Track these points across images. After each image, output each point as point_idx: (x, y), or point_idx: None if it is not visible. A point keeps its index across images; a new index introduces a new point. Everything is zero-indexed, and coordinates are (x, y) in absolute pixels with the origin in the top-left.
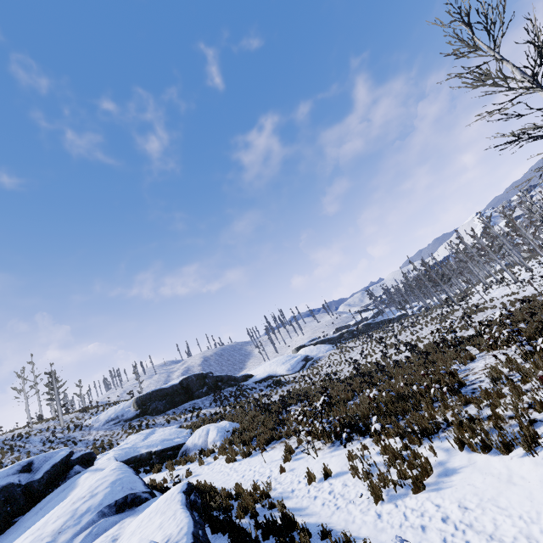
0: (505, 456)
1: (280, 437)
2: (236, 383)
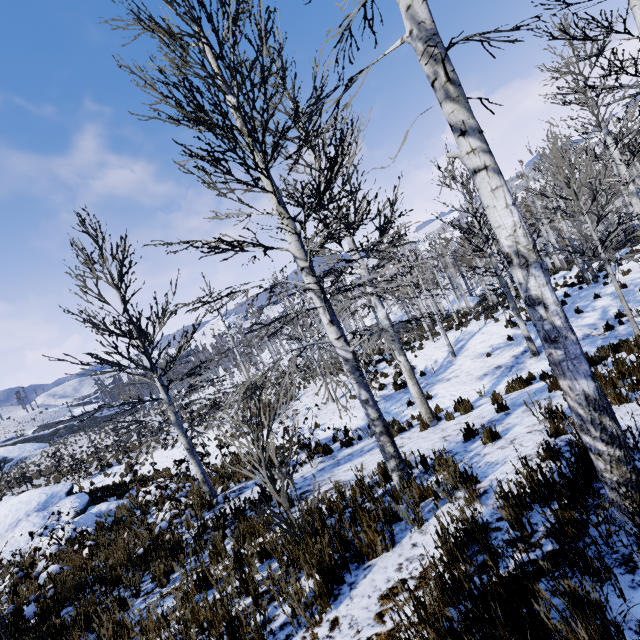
0: (173, 450)
1: None
2: None
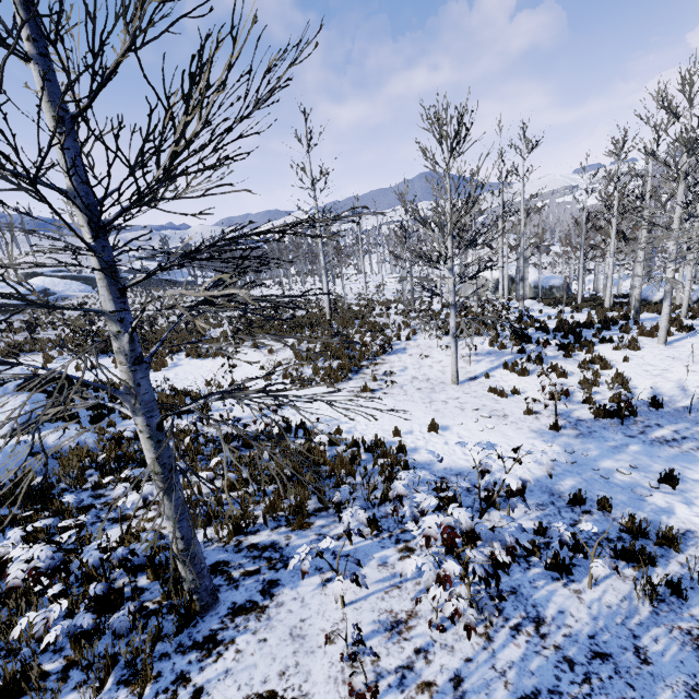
0: (205, 360)
1: (32, 351)
2: None
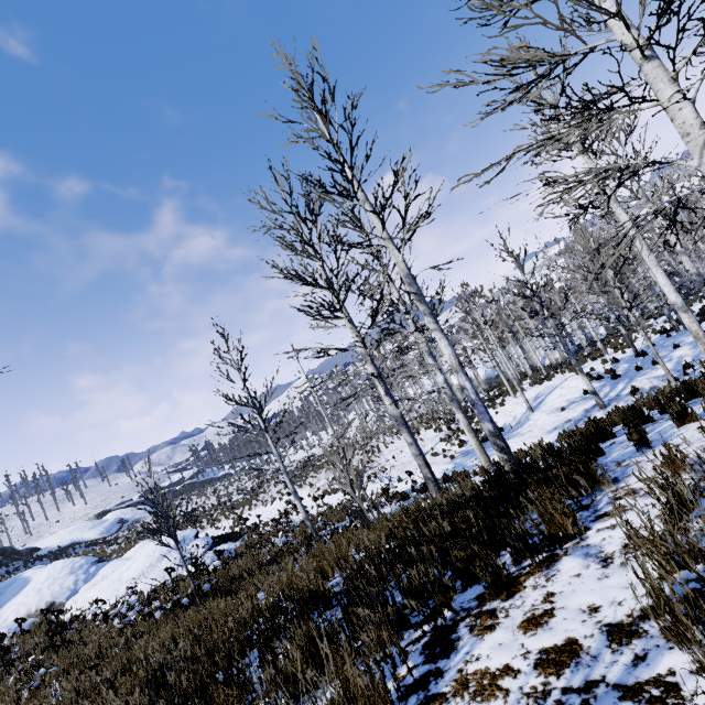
0: (273, 507)
1: None
2: (20, 557)
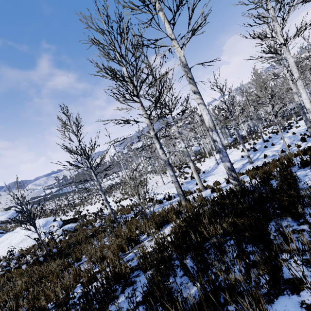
0: (95, 205)
1: None
2: None
